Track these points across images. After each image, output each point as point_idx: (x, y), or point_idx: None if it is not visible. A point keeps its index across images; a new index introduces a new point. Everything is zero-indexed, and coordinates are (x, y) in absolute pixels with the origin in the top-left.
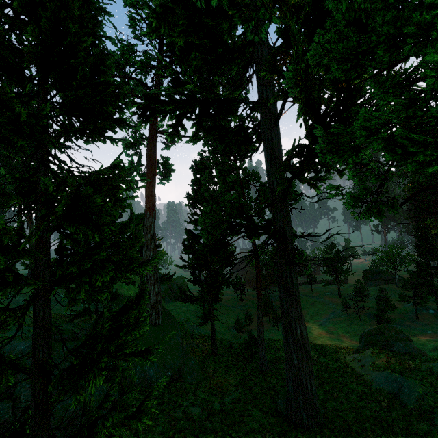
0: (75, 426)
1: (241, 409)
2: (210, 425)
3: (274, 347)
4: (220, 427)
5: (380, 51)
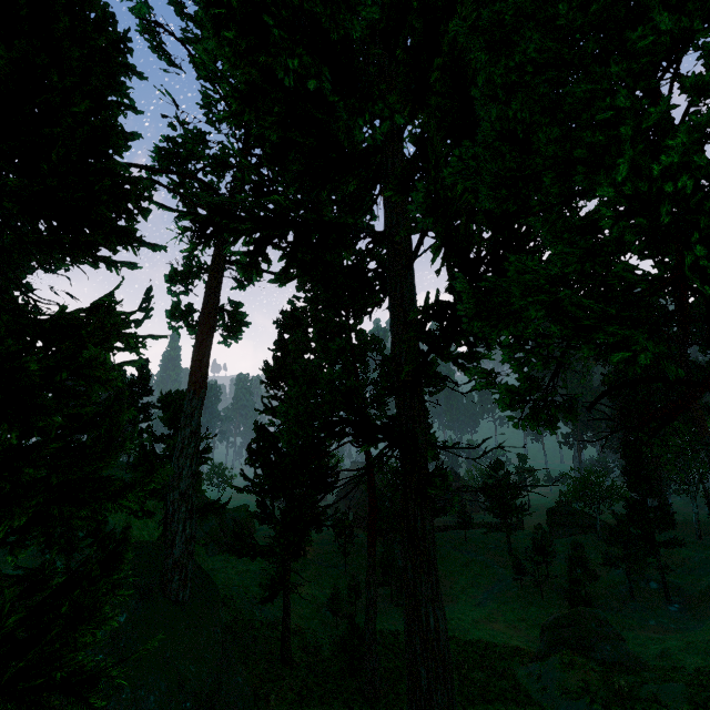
0: None
1: None
2: None
3: (394, 647)
4: None
5: (547, 179)
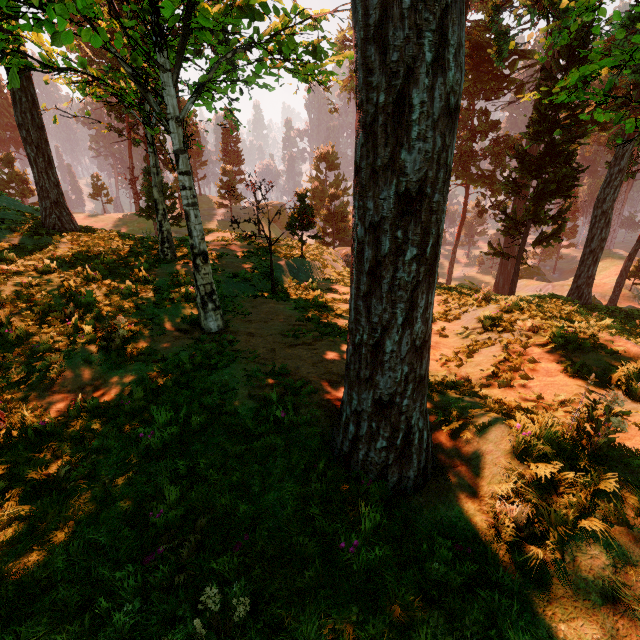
0: None
1: None
2: None
3: None
4: None
5: None
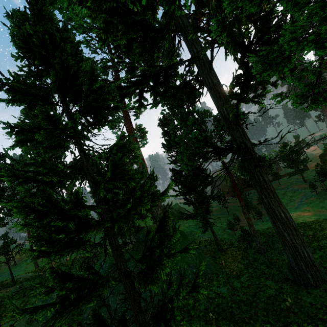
0: (148, 315)
1: (256, 283)
2: (237, 298)
3: (264, 234)
4: (245, 298)
5: None
